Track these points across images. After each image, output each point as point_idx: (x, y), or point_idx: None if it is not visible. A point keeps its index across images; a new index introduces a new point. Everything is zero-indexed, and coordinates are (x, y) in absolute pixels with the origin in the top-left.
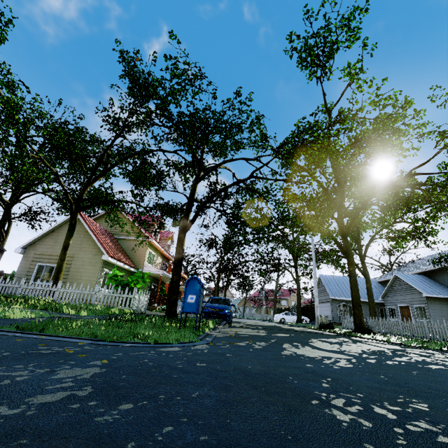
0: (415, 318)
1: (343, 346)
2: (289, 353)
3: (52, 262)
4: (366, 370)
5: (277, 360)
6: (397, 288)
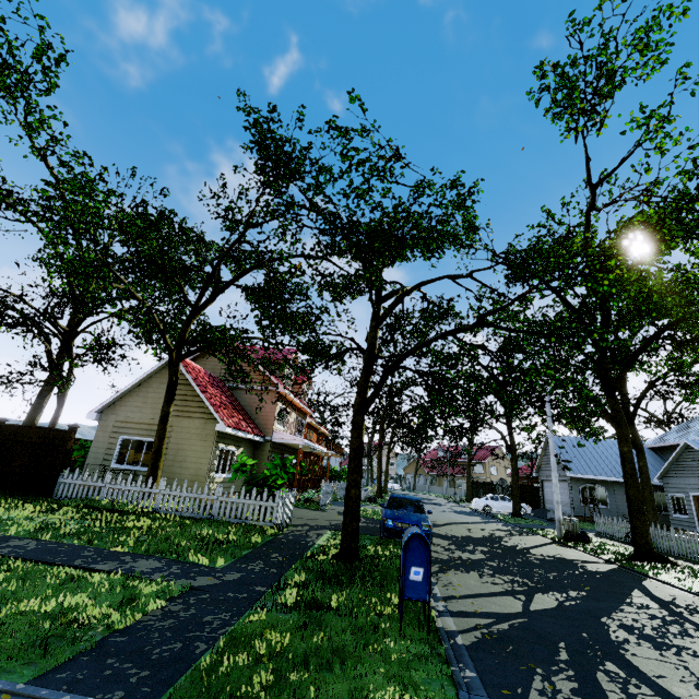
0: None
1: (688, 661)
2: None
3: (141, 435)
4: None
5: None
6: (690, 464)
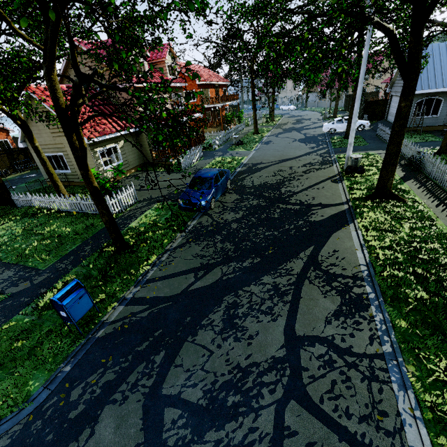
0: None
1: (221, 347)
2: (78, 444)
3: (52, 152)
4: None
5: None
6: None
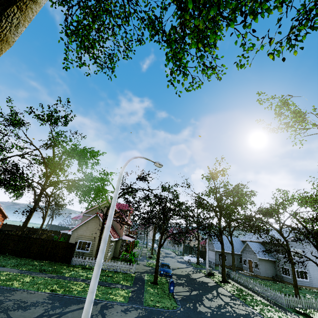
0: (254, 267)
1: (212, 302)
2: (199, 310)
3: (86, 240)
4: (212, 317)
5: (197, 314)
6: (248, 249)
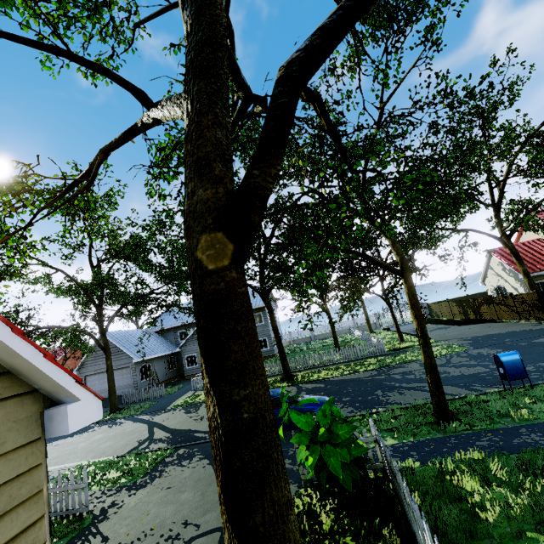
0: None
1: (454, 371)
2: (536, 369)
3: None
4: None
5: None
6: None
